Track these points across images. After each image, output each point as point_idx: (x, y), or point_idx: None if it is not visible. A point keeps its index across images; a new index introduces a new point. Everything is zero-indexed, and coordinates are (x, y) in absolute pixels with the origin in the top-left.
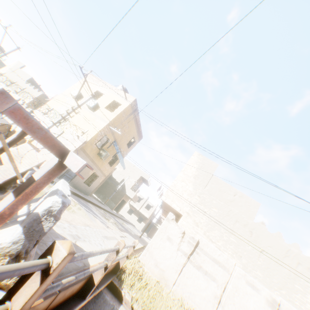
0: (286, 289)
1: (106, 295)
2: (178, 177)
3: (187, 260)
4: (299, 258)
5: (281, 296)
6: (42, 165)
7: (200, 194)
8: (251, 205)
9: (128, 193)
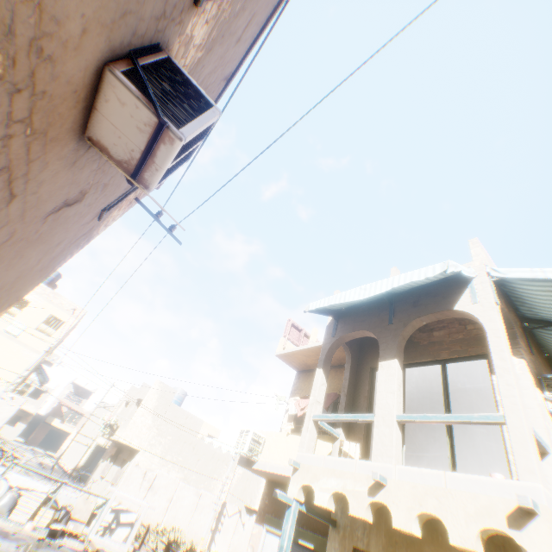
0: (208, 480)
1: None
2: (138, 412)
3: (147, 492)
4: (220, 455)
5: (205, 486)
6: None
7: (159, 426)
8: (198, 424)
9: None
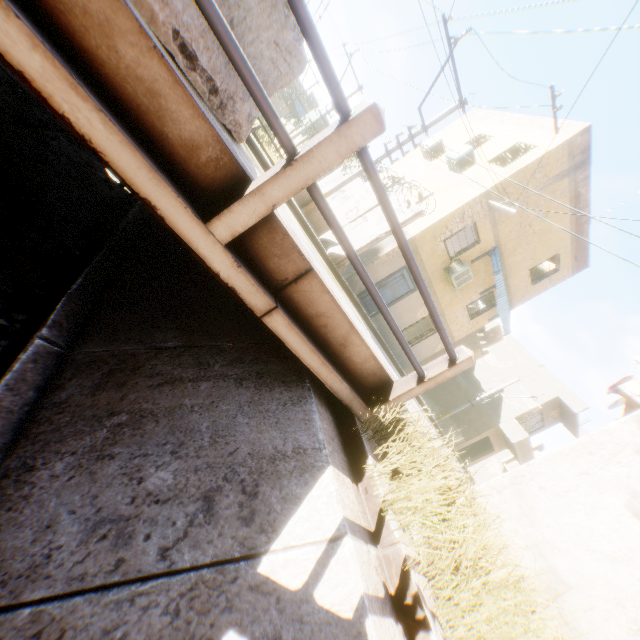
0: None
1: (317, 416)
2: None
3: None
4: None
5: None
6: (333, 247)
7: None
8: None
9: (505, 426)
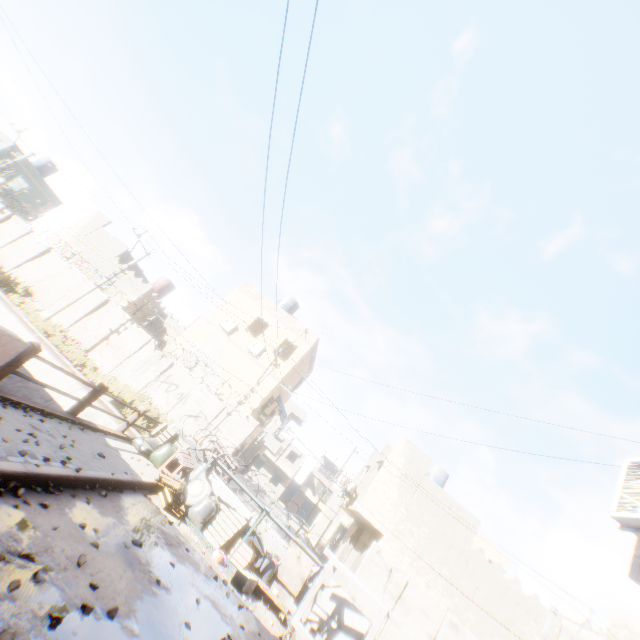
0: (499, 635)
1: None
2: (379, 476)
3: (394, 604)
4: (518, 596)
5: None
6: None
7: (408, 506)
8: (470, 522)
9: (268, 443)
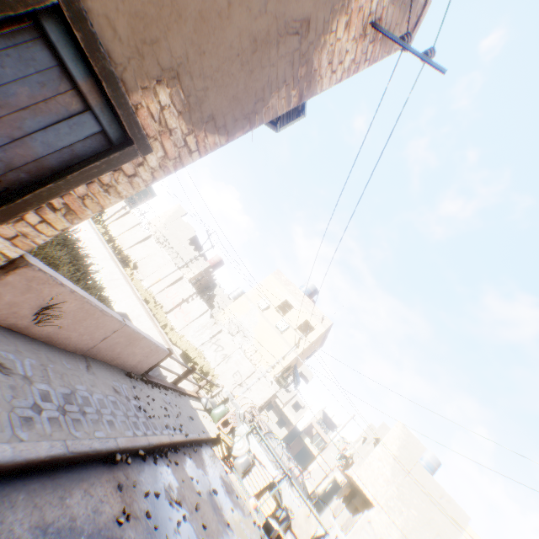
0: None
1: None
2: (375, 452)
3: None
4: None
5: None
6: None
7: (399, 485)
8: (459, 516)
9: (280, 394)
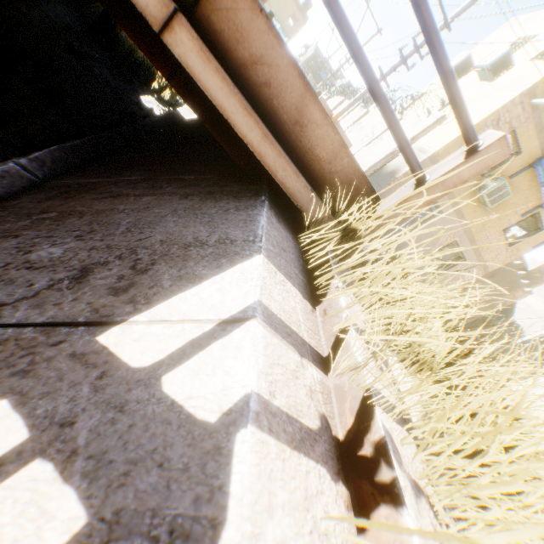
0: None
1: (264, 219)
2: None
3: None
4: None
5: None
6: None
7: None
8: None
9: None
